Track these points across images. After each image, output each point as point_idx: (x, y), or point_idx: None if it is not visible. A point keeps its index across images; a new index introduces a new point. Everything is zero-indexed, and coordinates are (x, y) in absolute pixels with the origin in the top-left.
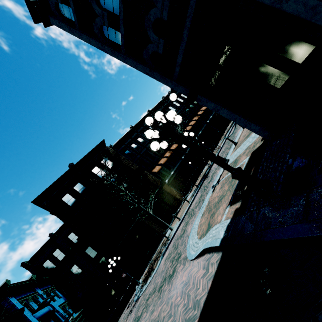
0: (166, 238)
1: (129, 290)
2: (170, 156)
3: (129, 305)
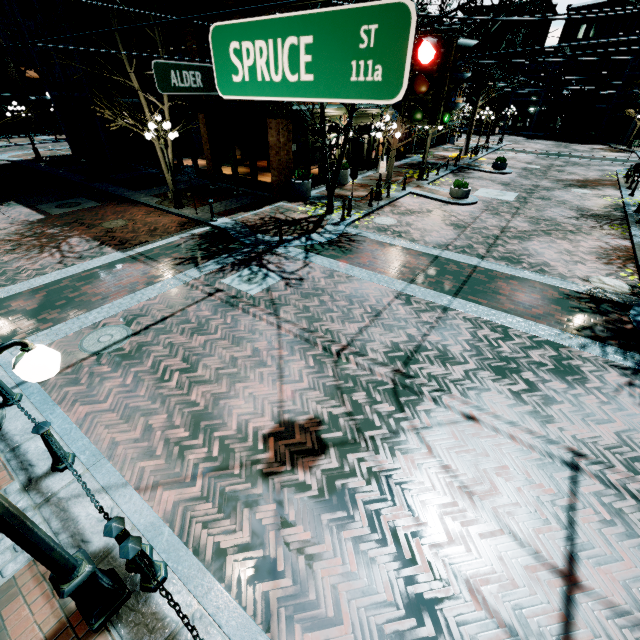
0: None
1: None
2: None
3: None
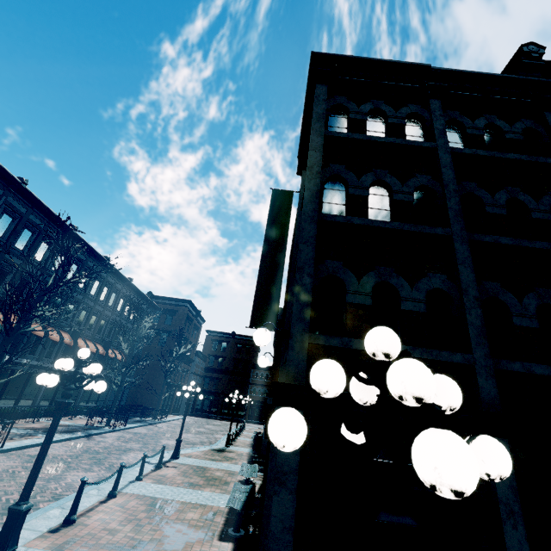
0: None
1: None
2: None
3: None
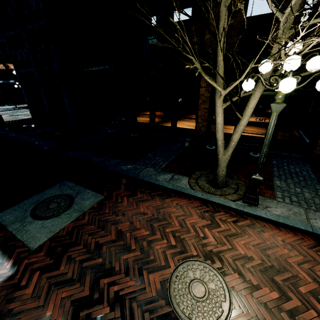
0: None
1: None
2: None
3: None
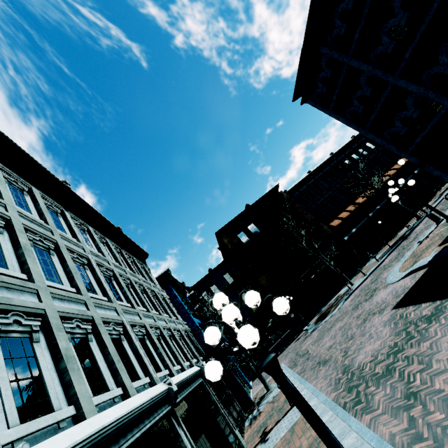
0: (348, 288)
1: (284, 340)
2: (353, 211)
3: (297, 339)
